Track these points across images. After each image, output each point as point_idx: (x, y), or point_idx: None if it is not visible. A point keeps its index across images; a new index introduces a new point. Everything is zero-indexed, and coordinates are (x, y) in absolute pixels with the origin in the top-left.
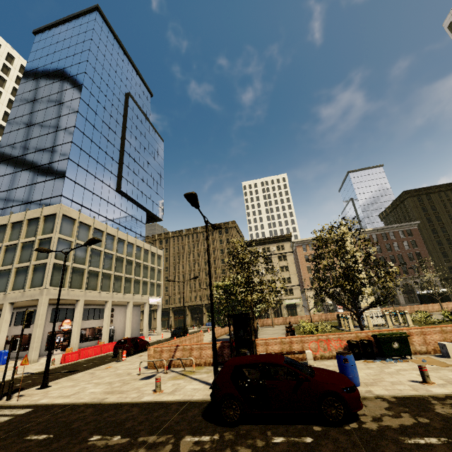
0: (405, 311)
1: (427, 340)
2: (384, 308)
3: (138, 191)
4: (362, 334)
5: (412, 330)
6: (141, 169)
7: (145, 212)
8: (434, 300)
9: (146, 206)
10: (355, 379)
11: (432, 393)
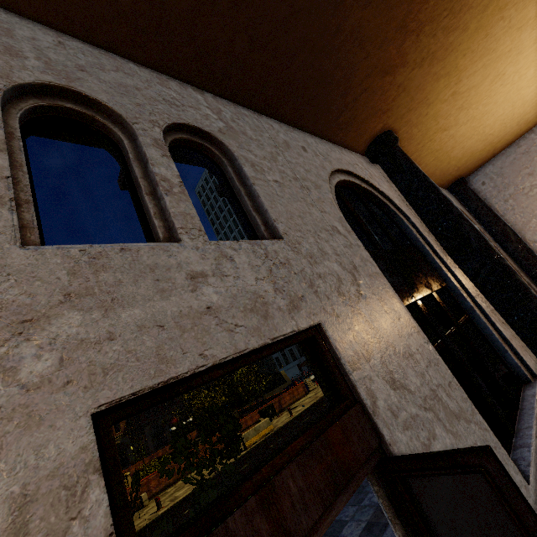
0: (128, 474)
1: None
2: (138, 462)
3: None
4: None
5: None
6: None
7: None
8: (183, 433)
9: None
10: None
11: None
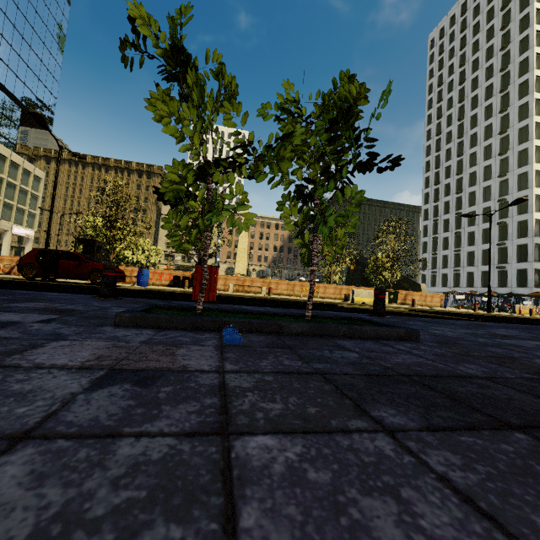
0: None
1: (227, 283)
2: None
3: (9, 70)
4: (188, 273)
5: (221, 276)
6: (18, 36)
7: (20, 108)
8: None
9: (22, 99)
10: (143, 282)
11: (176, 289)
